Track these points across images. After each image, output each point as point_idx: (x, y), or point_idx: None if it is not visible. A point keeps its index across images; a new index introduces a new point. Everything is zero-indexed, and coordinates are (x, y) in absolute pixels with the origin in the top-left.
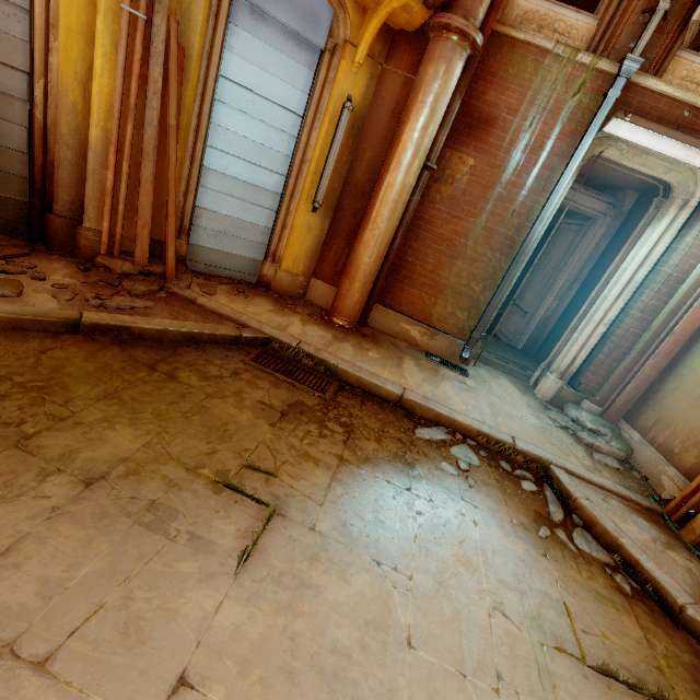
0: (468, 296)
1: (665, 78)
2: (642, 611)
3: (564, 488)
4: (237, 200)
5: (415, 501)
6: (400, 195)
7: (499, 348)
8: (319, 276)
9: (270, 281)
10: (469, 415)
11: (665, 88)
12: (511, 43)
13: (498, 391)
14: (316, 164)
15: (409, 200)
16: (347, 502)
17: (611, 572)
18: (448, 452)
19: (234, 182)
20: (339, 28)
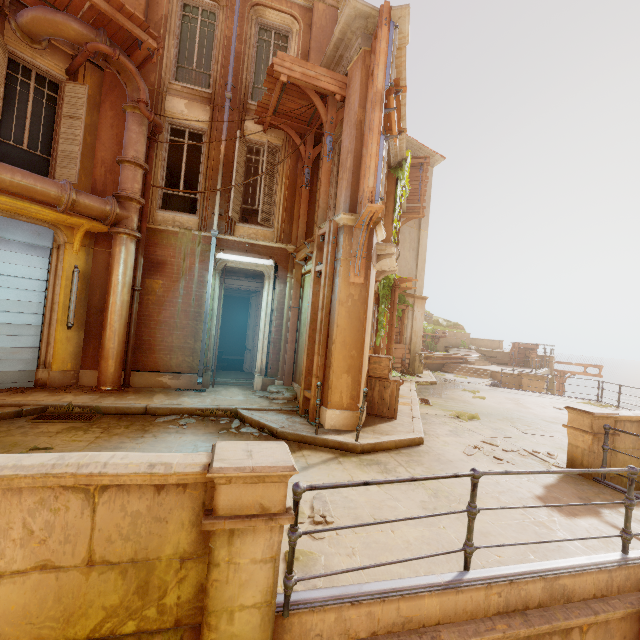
0: (189, 348)
1: (236, 233)
2: (262, 439)
3: (242, 415)
4: (6, 336)
5: (144, 439)
6: (121, 306)
7: (236, 375)
8: (86, 367)
9: (46, 381)
10: (194, 404)
11: (234, 238)
12: (159, 231)
13: (224, 393)
14: (63, 303)
15: (132, 308)
16: (98, 447)
17: (253, 433)
18: (176, 422)
19: (1, 326)
20: (60, 237)
